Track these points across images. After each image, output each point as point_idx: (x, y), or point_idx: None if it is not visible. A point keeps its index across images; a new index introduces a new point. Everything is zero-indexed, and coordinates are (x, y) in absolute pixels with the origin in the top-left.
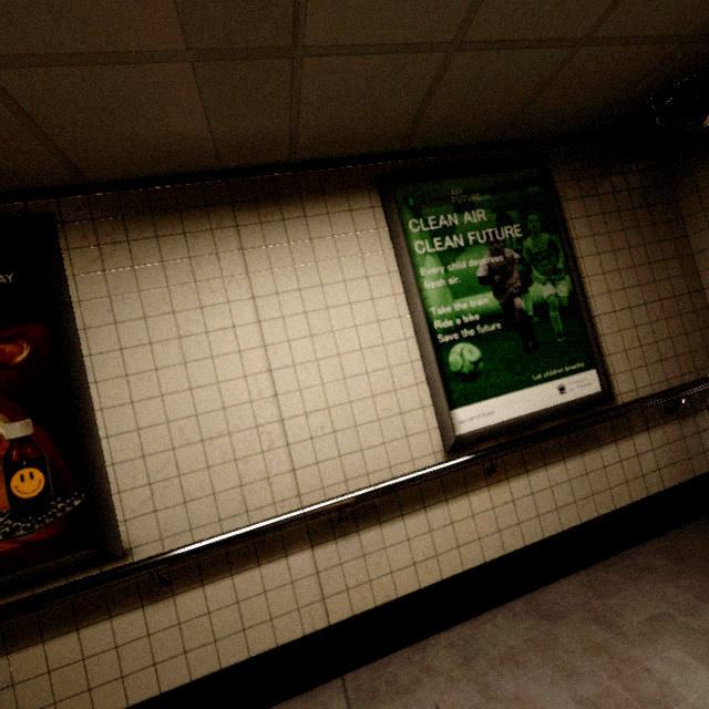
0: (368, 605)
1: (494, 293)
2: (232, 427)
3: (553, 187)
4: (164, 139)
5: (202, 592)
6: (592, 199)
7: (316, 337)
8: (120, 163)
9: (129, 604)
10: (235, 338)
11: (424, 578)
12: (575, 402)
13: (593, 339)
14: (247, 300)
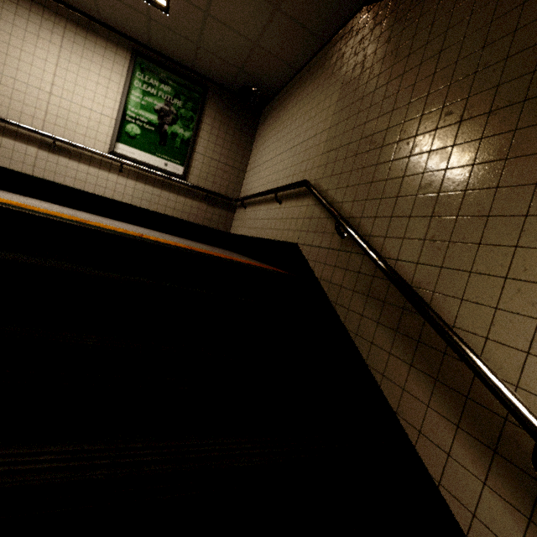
0: (51, 179)
1: (158, 118)
2: (27, 92)
3: (203, 99)
4: None
5: None
6: (220, 115)
7: (77, 86)
8: None
9: None
10: (44, 65)
11: (77, 186)
12: (168, 171)
13: (188, 157)
14: (56, 56)
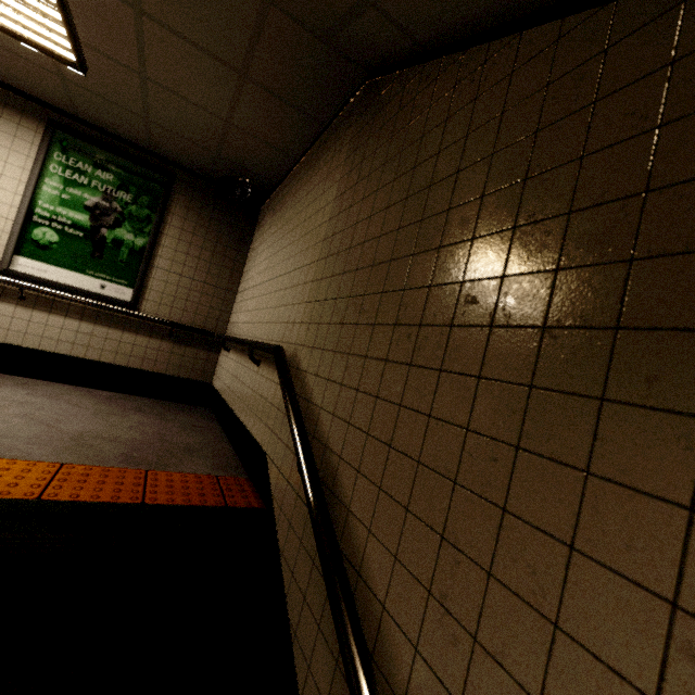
0: None
1: (91, 218)
2: None
3: (167, 191)
4: None
5: None
6: (194, 213)
7: None
8: None
9: None
10: None
11: None
12: (105, 296)
13: (140, 274)
14: None
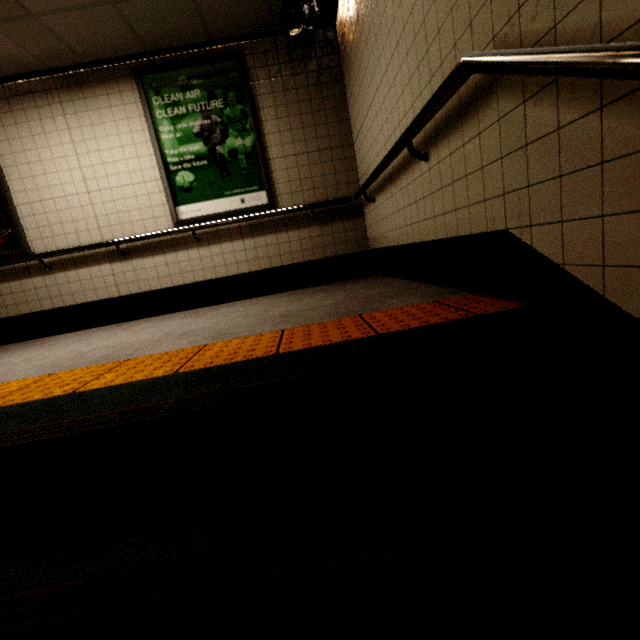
0: (137, 291)
1: (204, 143)
2: (70, 206)
3: (244, 73)
4: (7, 57)
5: (65, 274)
6: (277, 81)
7: (106, 164)
8: None
9: (37, 274)
10: (67, 163)
11: (164, 285)
12: (248, 208)
13: (263, 173)
14: (70, 144)
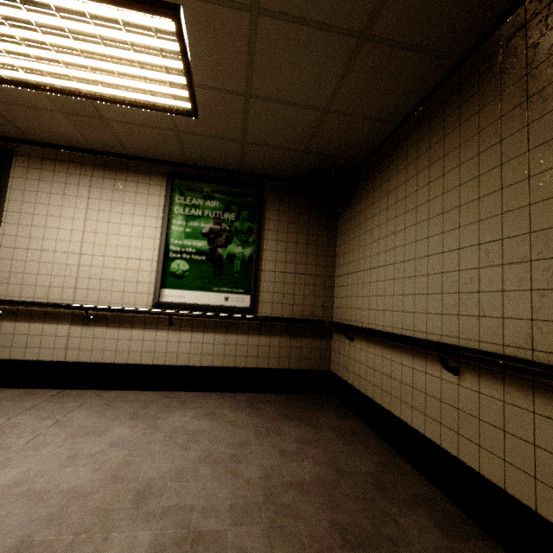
0: (87, 360)
1: (208, 242)
2: (55, 260)
3: (260, 201)
4: (62, 134)
5: (14, 324)
6: (285, 213)
7: (110, 235)
8: (46, 137)
9: None
10: (72, 224)
11: (119, 359)
12: (230, 307)
13: (253, 280)
14: (84, 209)
